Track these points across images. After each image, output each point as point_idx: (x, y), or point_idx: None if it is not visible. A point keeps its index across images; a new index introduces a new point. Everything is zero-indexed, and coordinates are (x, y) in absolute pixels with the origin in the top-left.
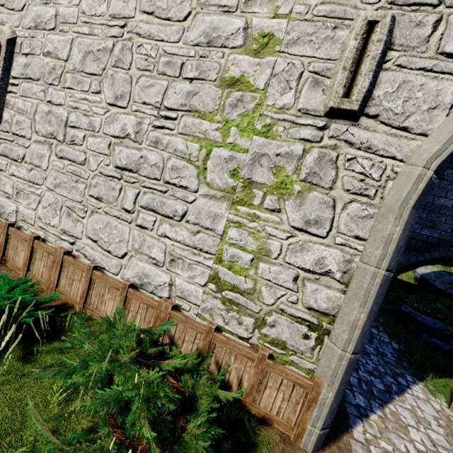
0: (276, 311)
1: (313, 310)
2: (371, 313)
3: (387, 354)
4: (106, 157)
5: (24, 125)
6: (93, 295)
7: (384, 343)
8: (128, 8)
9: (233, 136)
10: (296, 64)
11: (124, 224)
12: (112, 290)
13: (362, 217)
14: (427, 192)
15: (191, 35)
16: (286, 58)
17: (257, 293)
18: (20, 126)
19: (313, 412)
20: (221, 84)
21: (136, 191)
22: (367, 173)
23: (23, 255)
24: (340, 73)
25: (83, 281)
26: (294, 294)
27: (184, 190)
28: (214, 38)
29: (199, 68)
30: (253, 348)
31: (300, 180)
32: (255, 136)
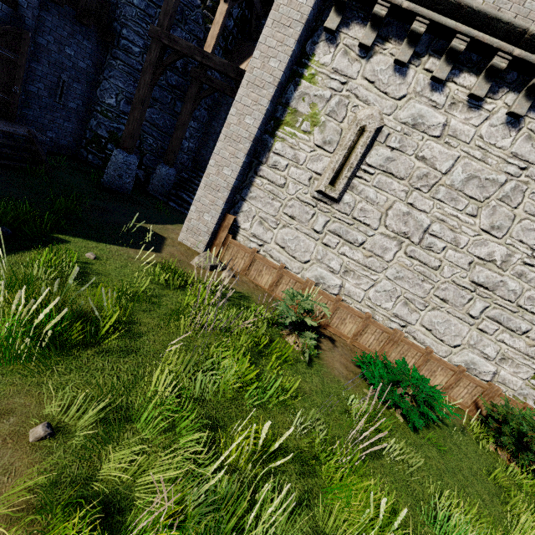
0: None
1: None
2: None
3: None
4: (463, 271)
5: (371, 215)
6: (424, 369)
7: None
8: (534, 154)
9: None
10: None
11: (464, 324)
12: (445, 370)
13: None
14: None
15: None
16: None
17: None
18: (366, 214)
19: None
20: None
21: (486, 304)
22: None
23: (351, 326)
24: None
25: (416, 358)
26: None
27: (533, 315)
28: None
29: None
30: None
31: None
32: None
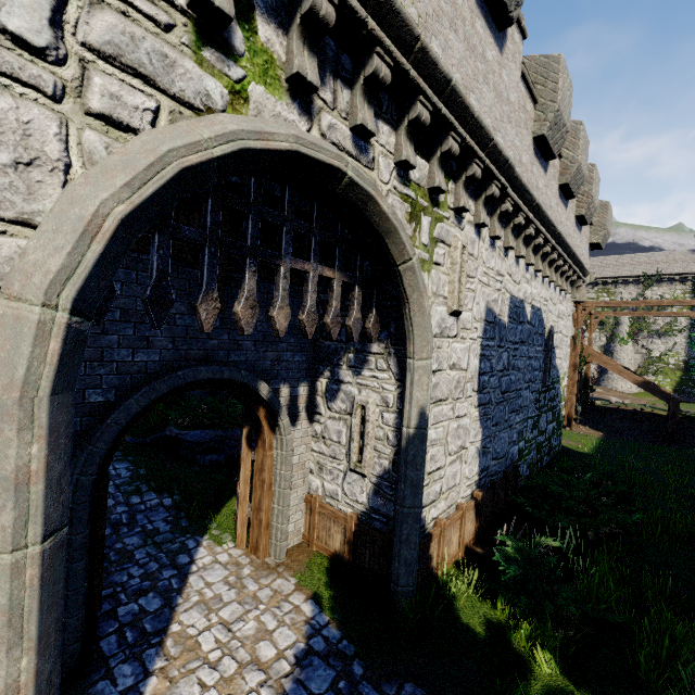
0: None
1: None
2: (48, 633)
3: (160, 528)
4: None
5: None
6: None
7: (153, 510)
8: None
9: None
10: None
11: None
12: None
13: None
14: (75, 352)
15: None
16: None
17: None
18: None
19: None
20: None
21: None
22: None
23: None
24: None
25: None
26: None
27: None
28: None
29: None
30: None
31: None
32: None
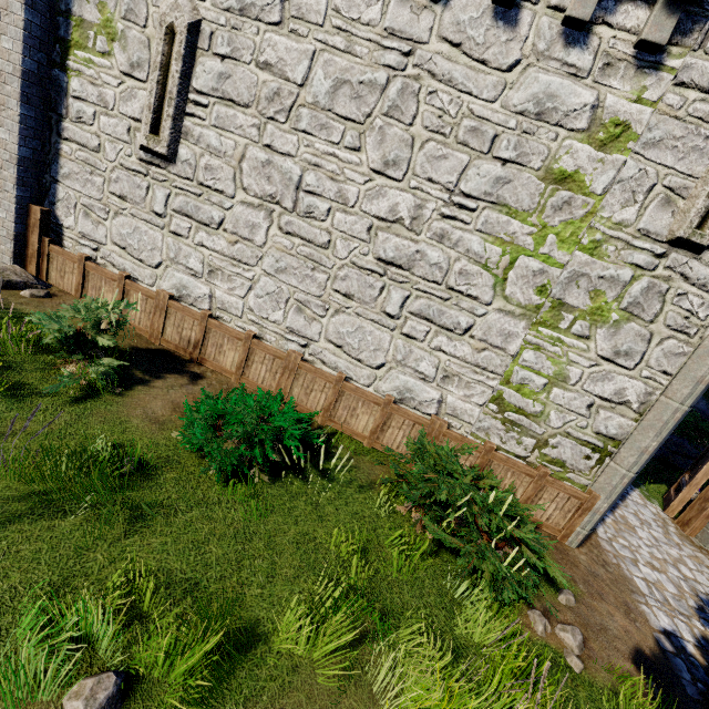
0: (561, 434)
1: (601, 435)
2: (662, 441)
3: None
4: (363, 244)
5: (221, 174)
6: (341, 408)
7: None
8: (419, 24)
9: (549, 247)
10: (649, 173)
11: (383, 330)
12: (368, 404)
13: (675, 354)
14: None
15: (515, 97)
16: (639, 162)
17: (545, 416)
18: (214, 174)
19: (585, 518)
20: (545, 176)
21: (405, 293)
22: (693, 311)
23: (232, 355)
24: (701, 200)
25: (326, 392)
26: (584, 419)
27: (473, 300)
28: (548, 110)
29: (519, 148)
30: (529, 466)
31: (620, 308)
32: (578, 251)
